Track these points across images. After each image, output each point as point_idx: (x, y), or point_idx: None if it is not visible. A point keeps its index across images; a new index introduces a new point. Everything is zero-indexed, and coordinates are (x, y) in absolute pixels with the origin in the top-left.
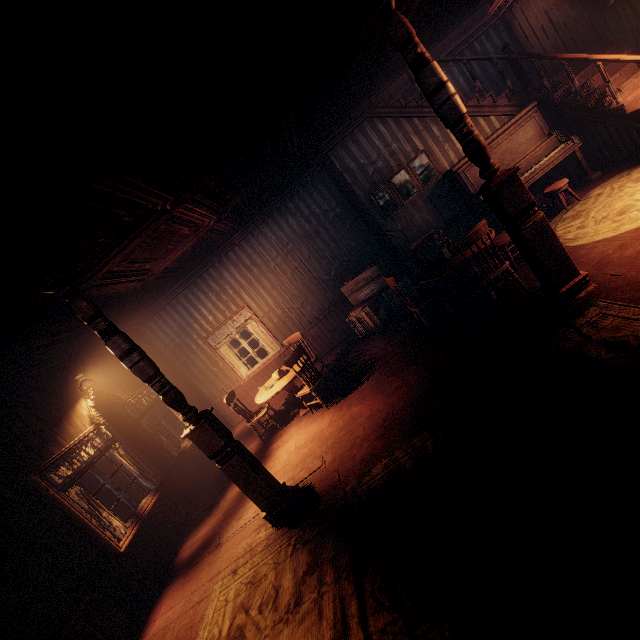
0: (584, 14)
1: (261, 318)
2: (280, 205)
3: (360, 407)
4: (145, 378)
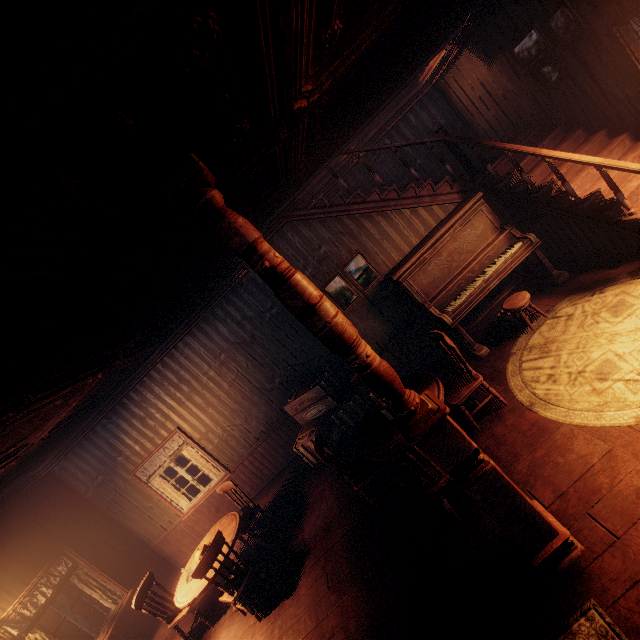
0: (524, 88)
1: (198, 440)
2: (205, 313)
3: None
4: None
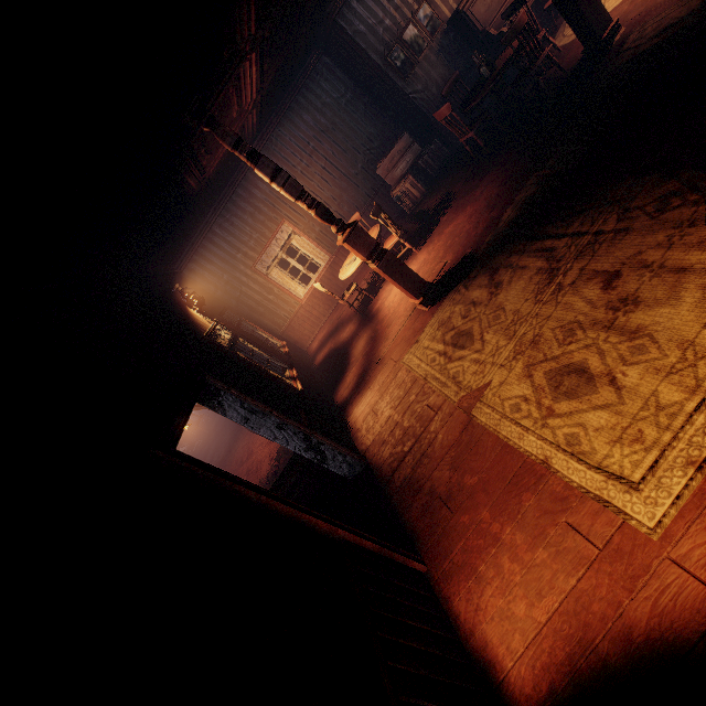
0: None
1: (303, 231)
2: (291, 101)
3: (453, 224)
4: (298, 193)
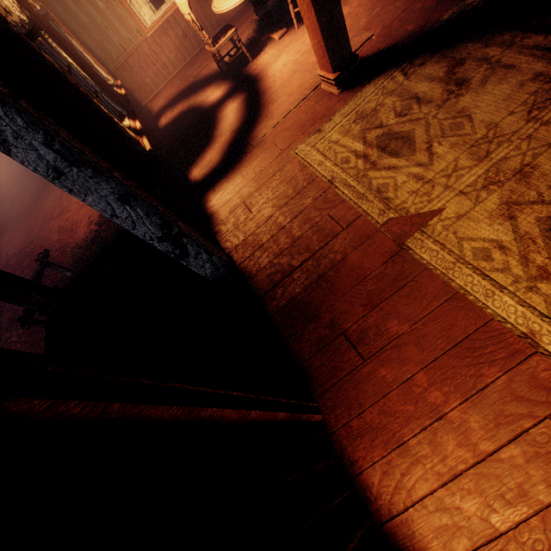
0: None
1: None
2: None
3: None
4: None
